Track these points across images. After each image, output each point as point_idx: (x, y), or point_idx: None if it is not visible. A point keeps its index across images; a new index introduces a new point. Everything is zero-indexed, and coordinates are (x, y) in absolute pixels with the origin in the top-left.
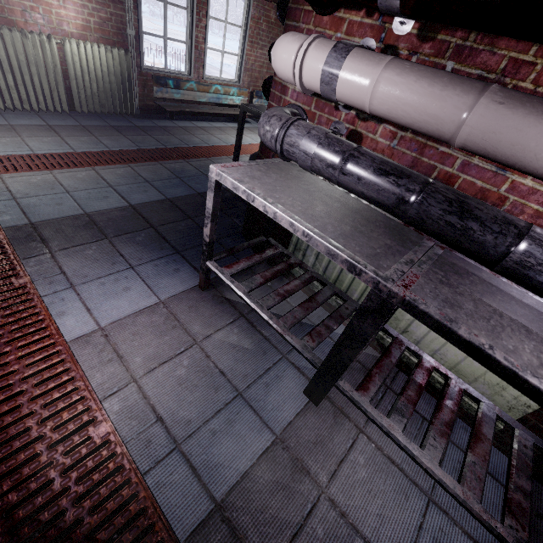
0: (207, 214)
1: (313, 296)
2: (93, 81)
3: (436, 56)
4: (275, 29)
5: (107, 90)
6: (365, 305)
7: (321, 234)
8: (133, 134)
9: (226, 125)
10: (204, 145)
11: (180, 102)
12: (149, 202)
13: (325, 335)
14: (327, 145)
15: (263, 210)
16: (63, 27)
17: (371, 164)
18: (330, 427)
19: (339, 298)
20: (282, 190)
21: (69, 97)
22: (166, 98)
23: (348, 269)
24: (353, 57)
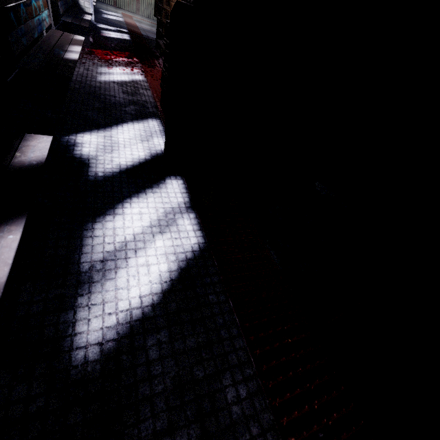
0: None
1: None
2: None
3: None
4: None
5: None
6: None
7: None
8: None
9: None
10: None
11: None
12: None
13: None
14: None
15: None
16: None
17: None
18: None
19: None
20: None
21: None
22: None
23: None
24: None
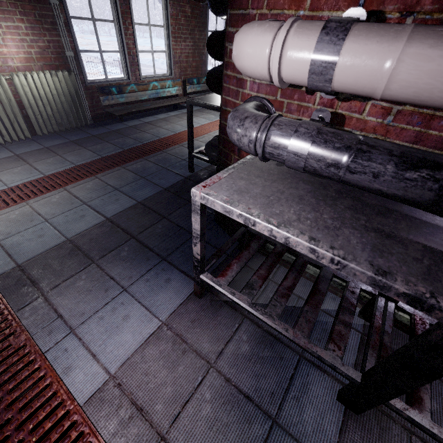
0: (194, 234)
1: (315, 287)
2: (46, 105)
3: (442, 11)
4: (192, 21)
5: (60, 110)
6: (437, 342)
7: (355, 258)
8: (92, 144)
9: (169, 115)
10: (155, 139)
11: (125, 104)
12: (123, 210)
13: (347, 335)
14: (322, 142)
15: (269, 235)
16: (8, 64)
17: (389, 157)
18: (379, 437)
19: (338, 279)
20: (277, 200)
21: (28, 125)
22: (113, 104)
23: (408, 303)
24: (354, 36)
